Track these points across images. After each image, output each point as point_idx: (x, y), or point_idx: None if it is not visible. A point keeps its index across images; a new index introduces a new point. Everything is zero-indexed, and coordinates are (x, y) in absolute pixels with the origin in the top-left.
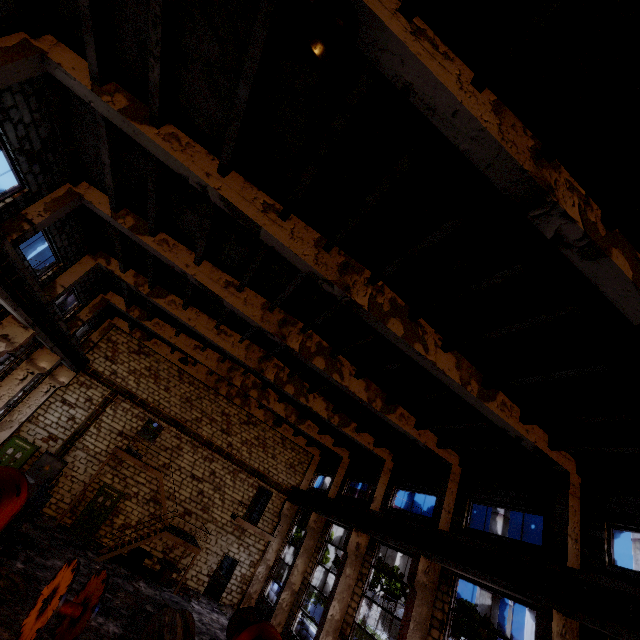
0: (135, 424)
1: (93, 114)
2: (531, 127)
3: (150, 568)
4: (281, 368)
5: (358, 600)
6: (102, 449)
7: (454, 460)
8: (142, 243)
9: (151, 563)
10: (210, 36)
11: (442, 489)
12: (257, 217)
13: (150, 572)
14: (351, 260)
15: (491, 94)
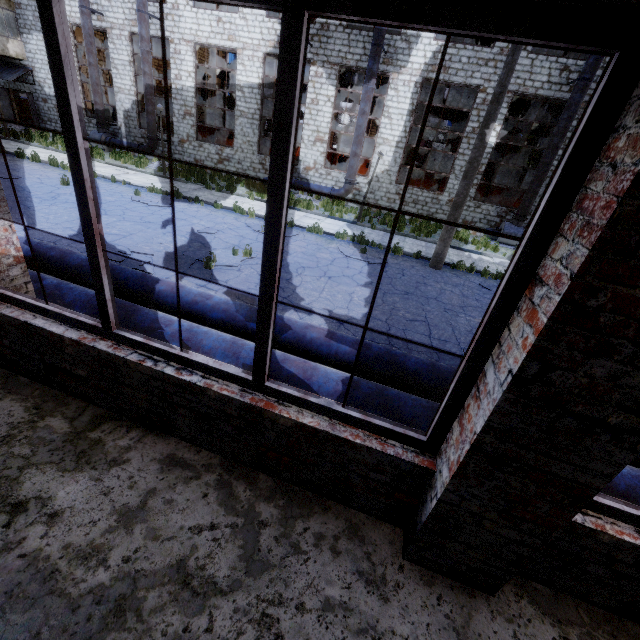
0: None
1: None
2: None
3: None
4: None
5: None
6: None
7: None
8: None
9: None
10: None
11: None
12: None
13: None
14: None
15: None
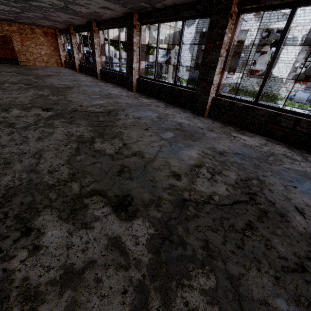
0: None
1: None
2: None
3: None
4: None
5: None
6: None
7: None
8: None
9: None
10: None
11: None
12: None
13: None
14: None
15: None
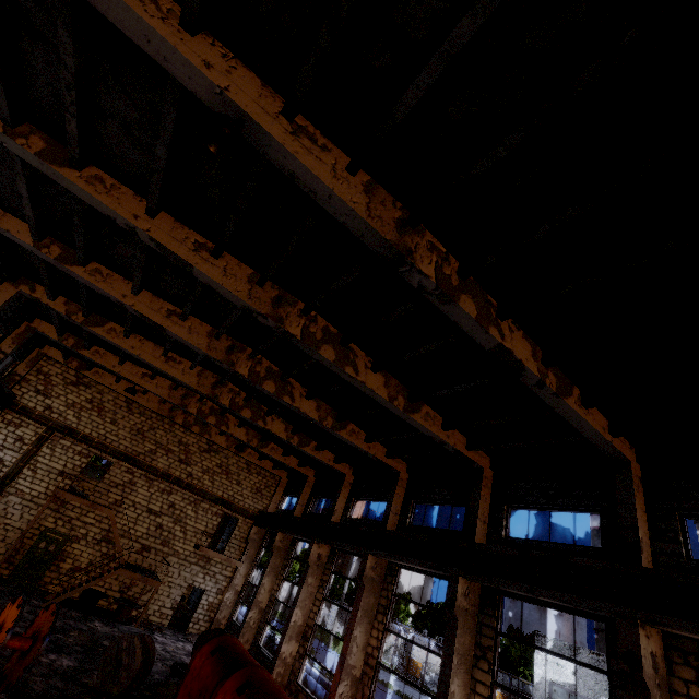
0: (78, 462)
1: (5, 147)
2: (400, 200)
3: (106, 609)
4: (237, 393)
5: (319, 604)
6: (40, 492)
7: (402, 468)
8: (72, 273)
9: (107, 604)
10: (125, 100)
11: (391, 495)
12: (189, 257)
13: (106, 612)
14: (285, 293)
15: (365, 175)
